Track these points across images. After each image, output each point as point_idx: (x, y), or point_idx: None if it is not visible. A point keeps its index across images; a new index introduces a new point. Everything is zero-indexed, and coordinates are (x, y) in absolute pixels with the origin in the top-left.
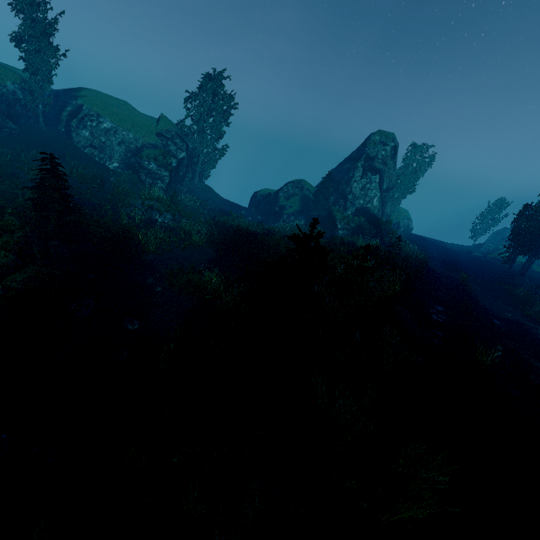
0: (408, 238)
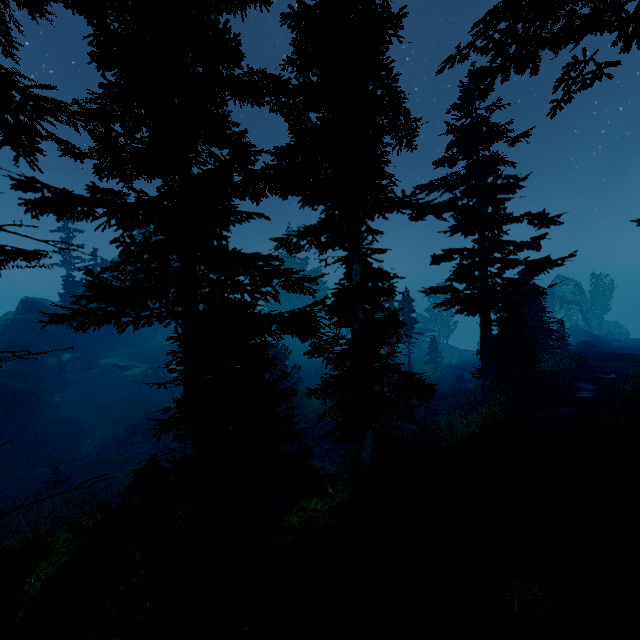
0: (625, 340)
